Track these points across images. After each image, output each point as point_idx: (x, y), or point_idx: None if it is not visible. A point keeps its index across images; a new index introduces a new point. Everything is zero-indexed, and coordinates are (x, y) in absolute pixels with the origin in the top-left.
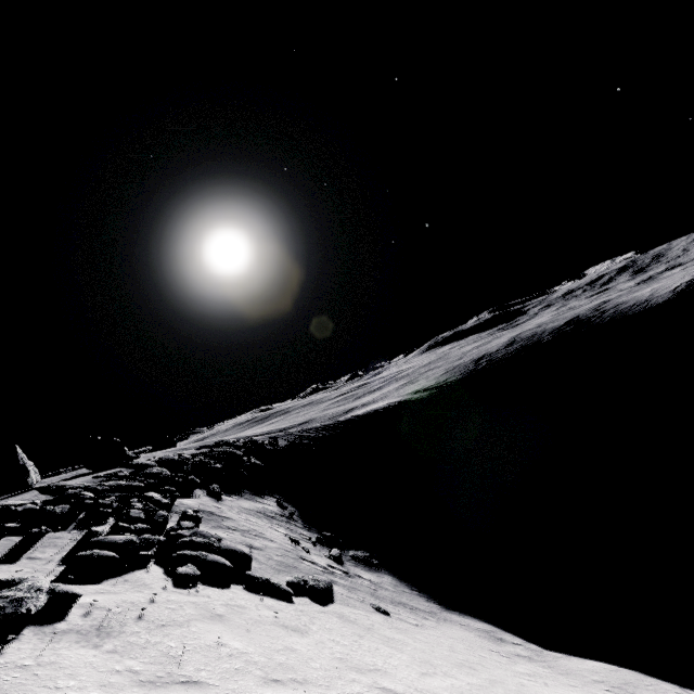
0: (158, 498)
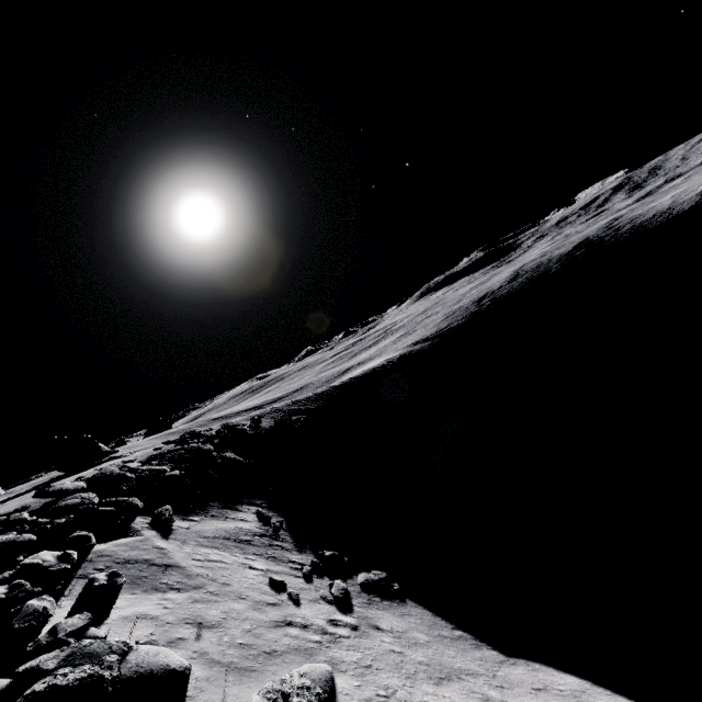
0: (49, 562)
